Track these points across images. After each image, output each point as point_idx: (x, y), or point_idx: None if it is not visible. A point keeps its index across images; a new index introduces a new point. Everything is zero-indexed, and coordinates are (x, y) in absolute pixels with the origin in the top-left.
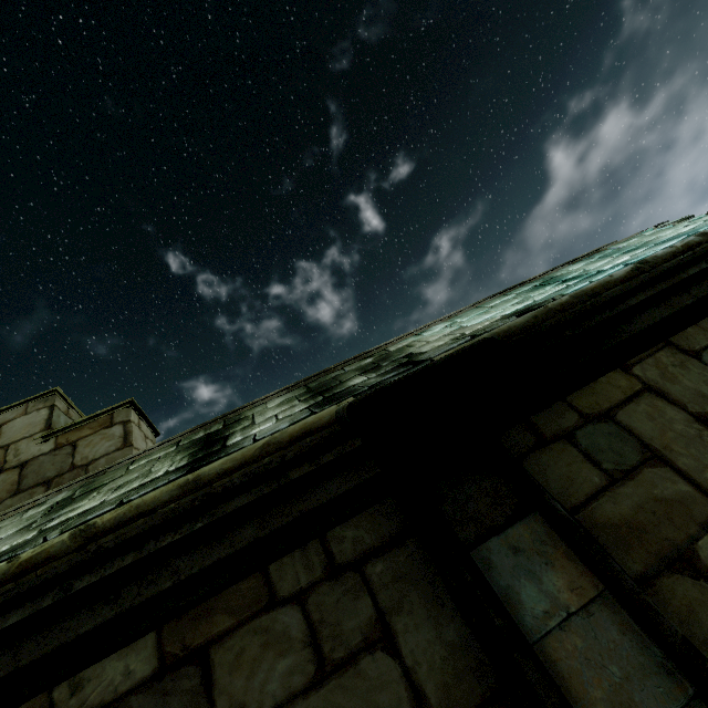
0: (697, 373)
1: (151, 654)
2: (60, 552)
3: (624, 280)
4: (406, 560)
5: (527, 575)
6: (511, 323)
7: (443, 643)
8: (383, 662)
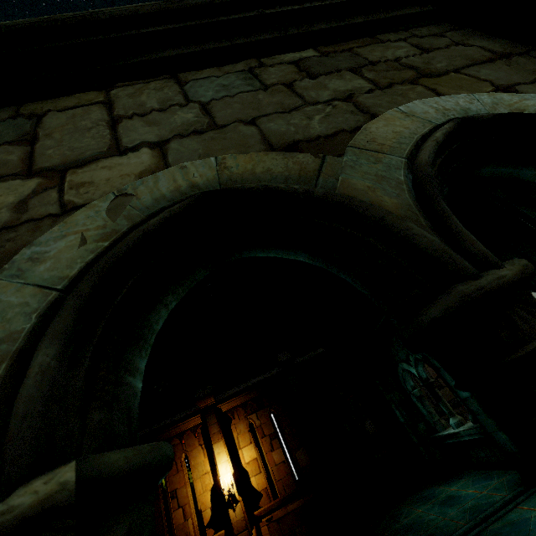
0: (163, 93)
1: None
2: None
3: (140, 5)
4: None
5: None
6: None
7: None
8: None
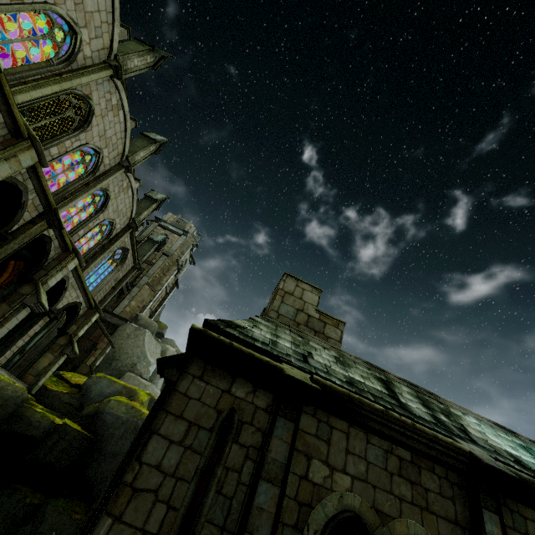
0: None
1: (409, 456)
2: (409, 425)
3: None
4: (462, 493)
5: (490, 522)
6: (522, 474)
7: (463, 513)
8: (452, 504)
